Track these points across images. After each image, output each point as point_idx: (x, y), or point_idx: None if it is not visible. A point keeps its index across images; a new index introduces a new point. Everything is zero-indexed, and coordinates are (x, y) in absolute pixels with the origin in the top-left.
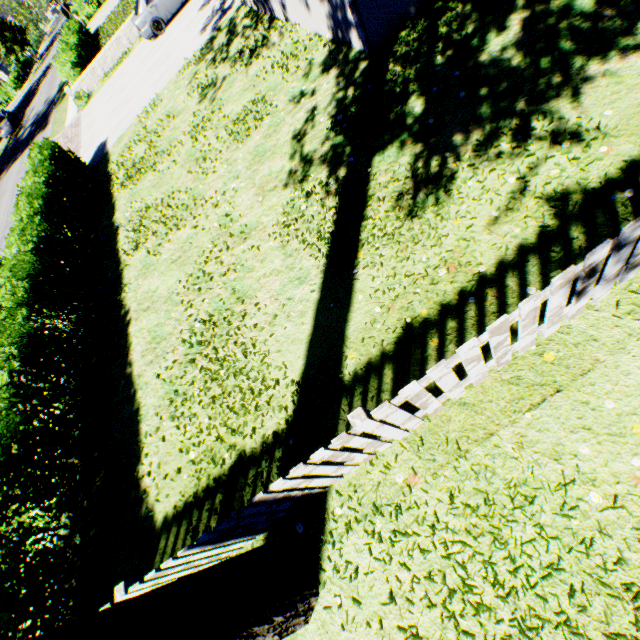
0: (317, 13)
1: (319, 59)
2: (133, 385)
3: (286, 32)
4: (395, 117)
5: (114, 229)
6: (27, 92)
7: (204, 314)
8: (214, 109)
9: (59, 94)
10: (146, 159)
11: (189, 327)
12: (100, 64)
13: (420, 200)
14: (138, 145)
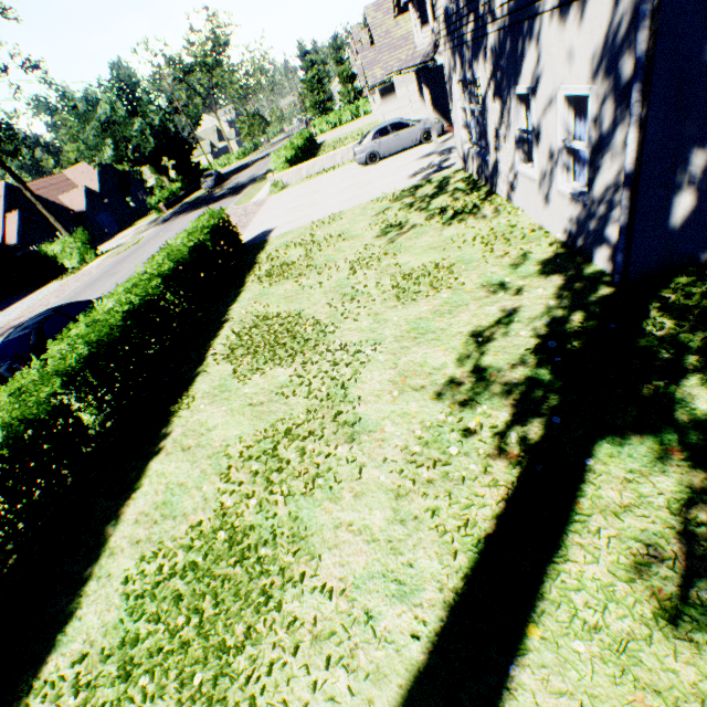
0: (557, 210)
1: (538, 255)
2: (96, 561)
3: (503, 211)
4: (653, 393)
5: (223, 319)
6: (244, 164)
7: (239, 520)
8: (389, 250)
9: (264, 175)
10: (295, 265)
11: (209, 528)
12: (308, 167)
13: (698, 601)
14: (297, 247)
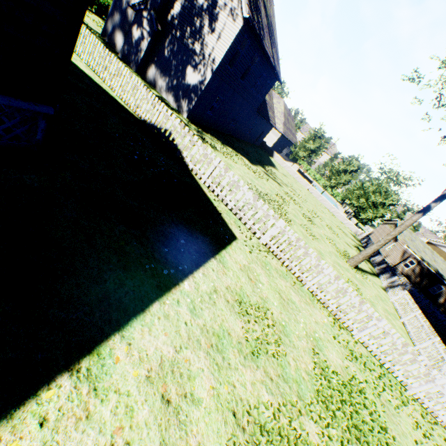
0: None
1: None
2: None
3: None
4: None
5: None
6: None
7: None
8: None
9: None
10: None
11: None
12: None
13: None
14: None
